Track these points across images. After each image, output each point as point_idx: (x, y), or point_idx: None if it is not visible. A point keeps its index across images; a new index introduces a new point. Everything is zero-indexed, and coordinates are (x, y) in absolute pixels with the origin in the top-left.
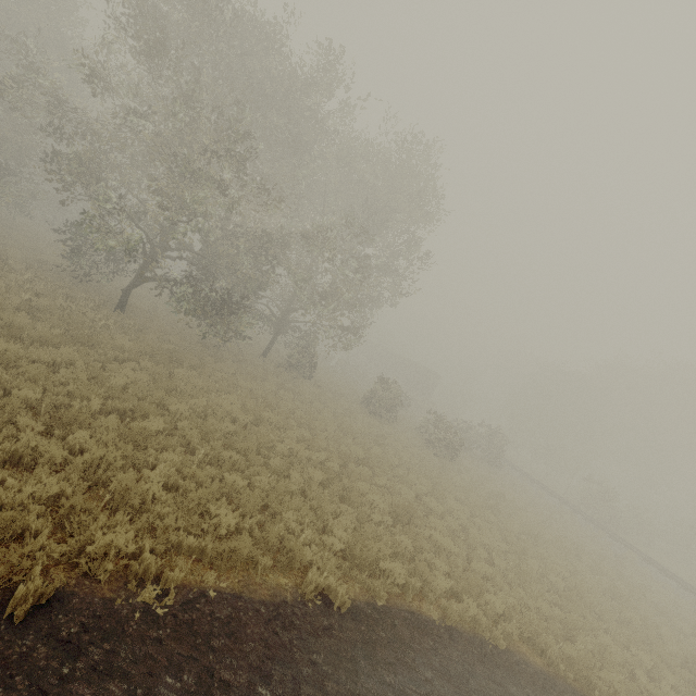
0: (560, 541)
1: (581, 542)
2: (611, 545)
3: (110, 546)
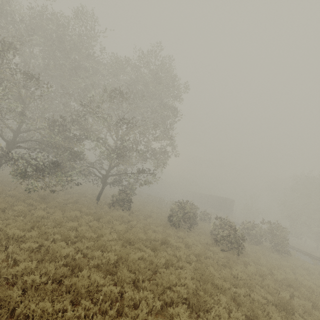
0: None
1: None
2: None
3: None
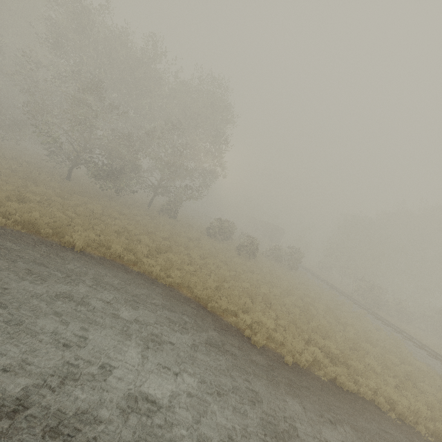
0: (288, 288)
1: (316, 297)
2: (354, 309)
3: None
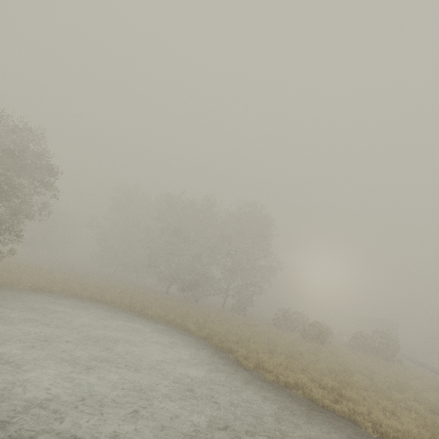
0: (338, 358)
1: (390, 375)
2: None
3: (111, 298)
